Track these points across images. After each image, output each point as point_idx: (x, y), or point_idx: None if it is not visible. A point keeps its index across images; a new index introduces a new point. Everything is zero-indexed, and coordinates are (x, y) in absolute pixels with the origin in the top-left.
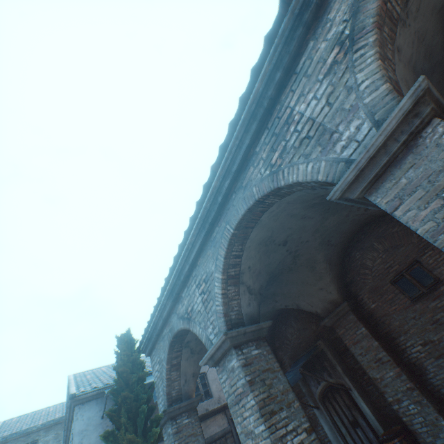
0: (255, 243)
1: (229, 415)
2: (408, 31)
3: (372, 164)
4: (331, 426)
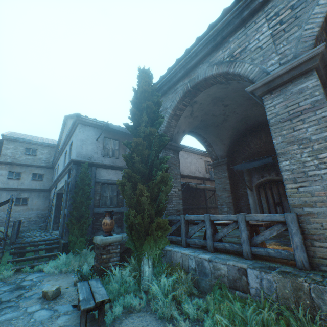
0: None
1: None
2: None
3: None
4: (256, 202)
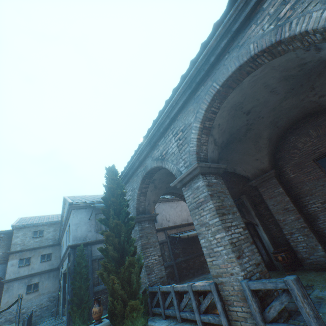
0: (229, 106)
1: (167, 234)
2: None
3: None
4: None
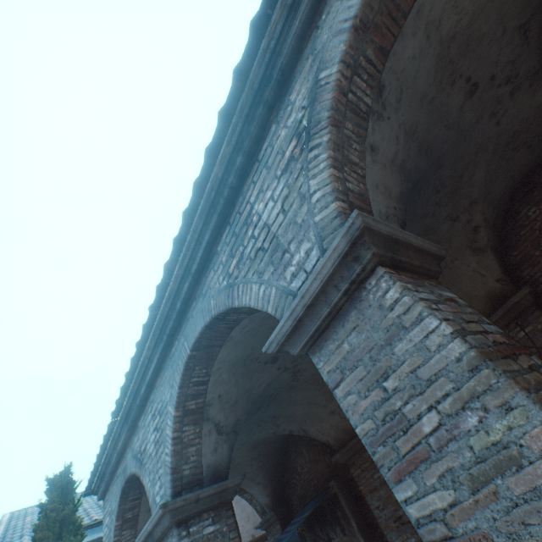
0: (228, 364)
1: None
2: (388, 125)
3: (312, 313)
4: None
